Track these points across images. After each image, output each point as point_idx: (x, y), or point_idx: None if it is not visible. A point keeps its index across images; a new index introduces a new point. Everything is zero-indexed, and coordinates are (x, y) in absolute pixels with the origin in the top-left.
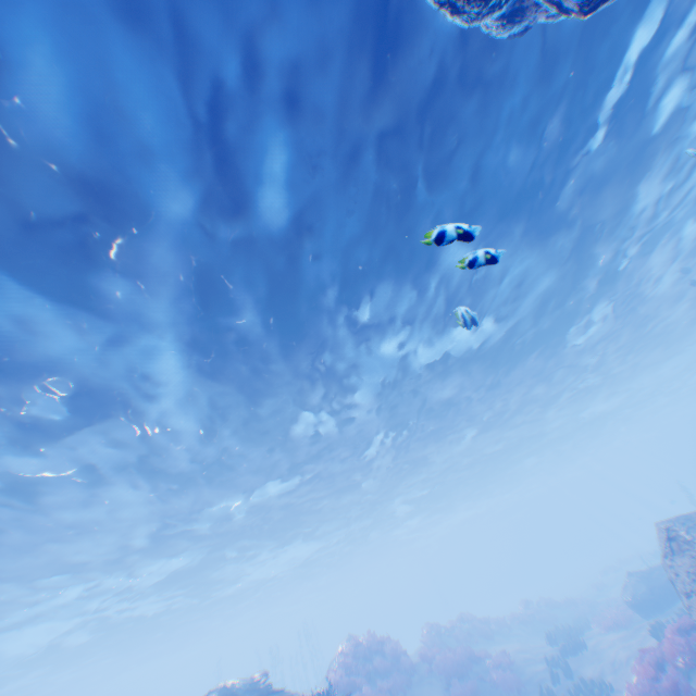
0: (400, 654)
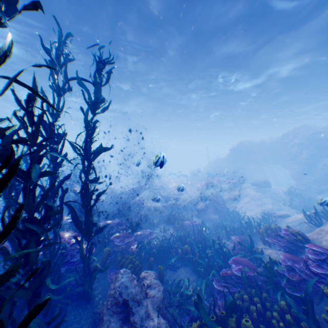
0: None
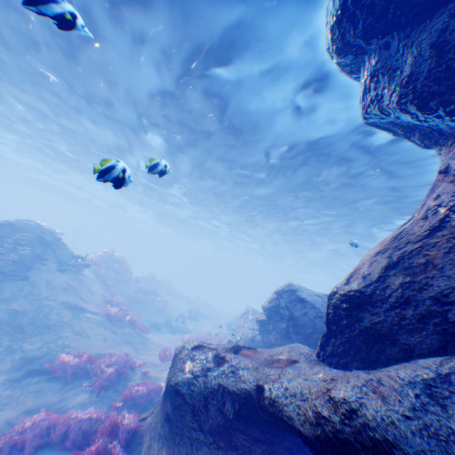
0: (127, 271)
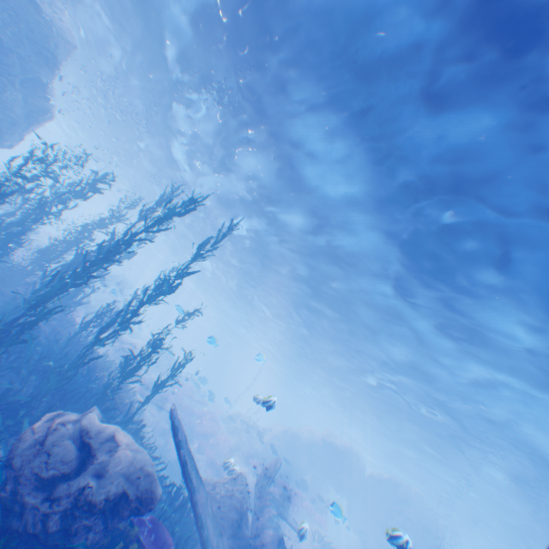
0: None
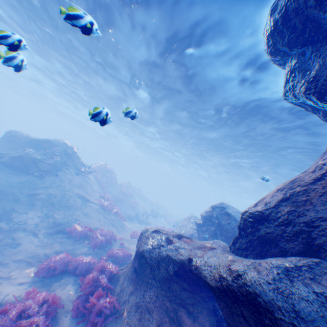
0: (114, 179)
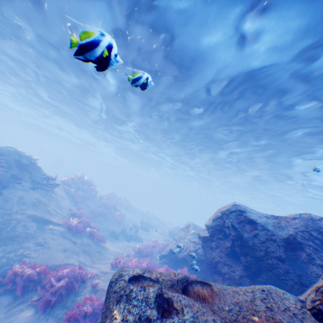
0: (93, 190)
